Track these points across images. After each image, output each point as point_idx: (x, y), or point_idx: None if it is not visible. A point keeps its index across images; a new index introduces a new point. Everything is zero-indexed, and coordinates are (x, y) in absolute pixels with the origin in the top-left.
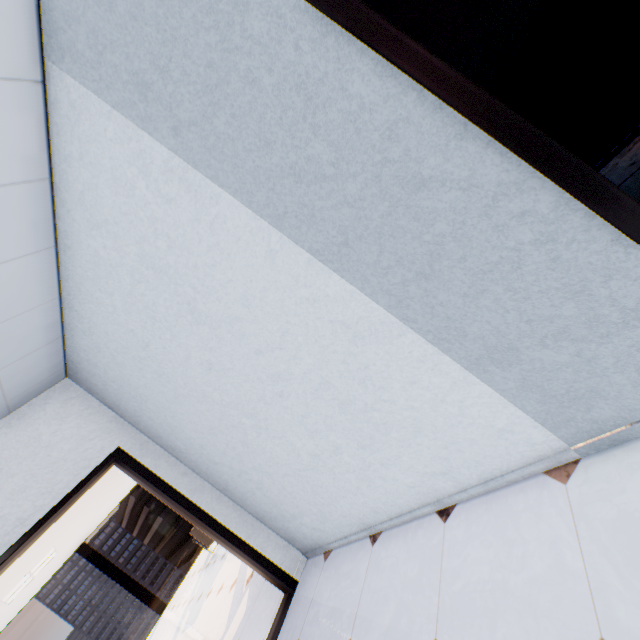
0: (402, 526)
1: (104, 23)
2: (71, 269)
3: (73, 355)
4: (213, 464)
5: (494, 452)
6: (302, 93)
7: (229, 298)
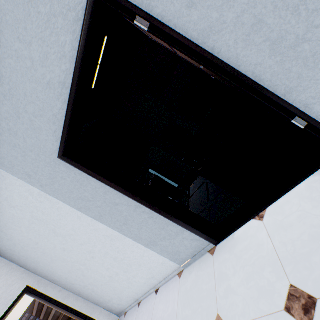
0: (147, 298)
1: (14, 160)
2: (2, 219)
3: (3, 247)
4: (72, 284)
5: (163, 269)
6: (79, 183)
7: (68, 228)
